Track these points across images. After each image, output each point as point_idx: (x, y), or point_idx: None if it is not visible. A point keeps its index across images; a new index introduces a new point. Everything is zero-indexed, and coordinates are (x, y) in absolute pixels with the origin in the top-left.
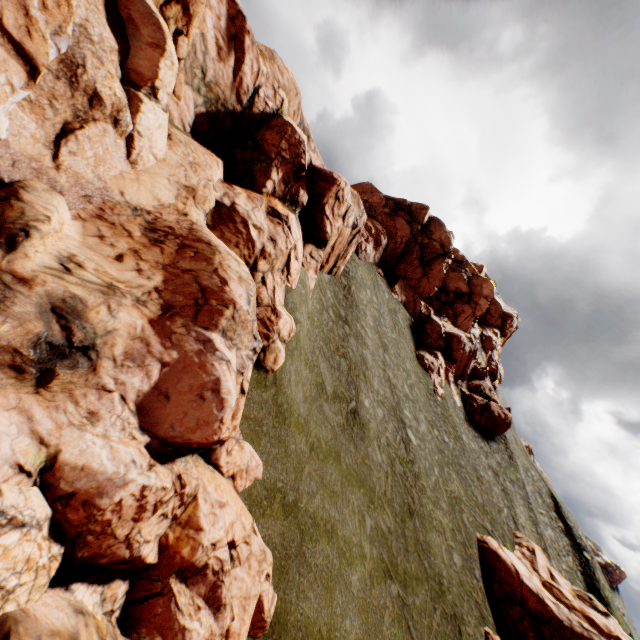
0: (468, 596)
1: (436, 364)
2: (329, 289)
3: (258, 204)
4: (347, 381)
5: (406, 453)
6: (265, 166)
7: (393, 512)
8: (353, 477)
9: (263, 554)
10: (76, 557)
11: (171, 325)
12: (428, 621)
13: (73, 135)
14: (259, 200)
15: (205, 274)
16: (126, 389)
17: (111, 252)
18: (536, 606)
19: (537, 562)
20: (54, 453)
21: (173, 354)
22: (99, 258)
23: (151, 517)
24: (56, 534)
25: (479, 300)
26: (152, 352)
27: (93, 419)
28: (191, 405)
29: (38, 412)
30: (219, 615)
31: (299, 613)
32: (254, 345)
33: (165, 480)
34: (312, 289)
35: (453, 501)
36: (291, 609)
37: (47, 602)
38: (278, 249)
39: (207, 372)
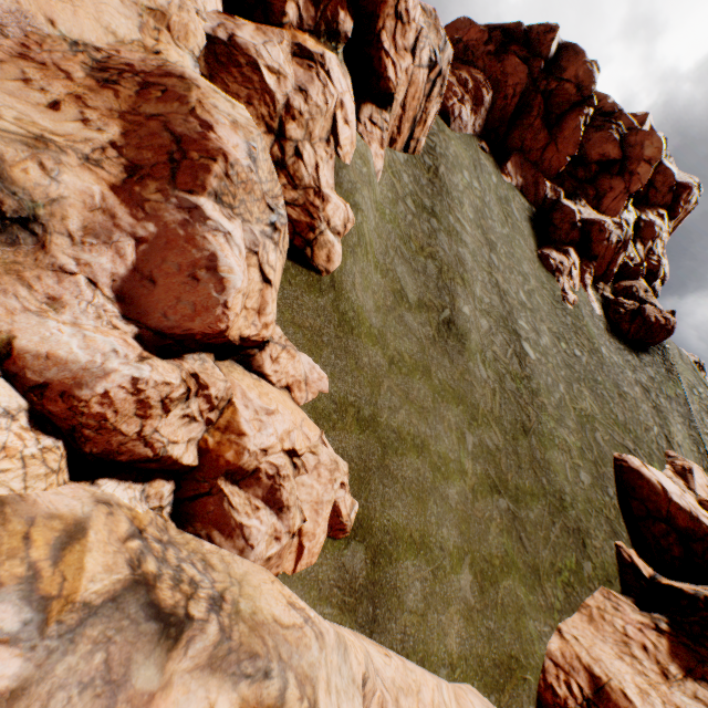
0: (597, 513)
1: (566, 264)
2: (406, 172)
3: (274, 39)
4: (437, 287)
5: (520, 369)
6: None
7: (502, 430)
8: (449, 393)
9: (334, 464)
10: (86, 453)
11: (142, 192)
12: (544, 533)
13: None
14: (276, 34)
15: (178, 118)
16: (94, 272)
17: (42, 99)
18: (686, 524)
19: (694, 481)
20: (7, 340)
21: (149, 227)
22: (25, 107)
23: (164, 416)
24: (44, 427)
25: (637, 167)
26: (120, 226)
27: (56, 306)
28: (183, 289)
29: None
30: (283, 516)
31: (385, 520)
32: (271, 219)
33: (168, 375)
34: (379, 171)
35: (583, 420)
36: (375, 516)
37: (62, 492)
38: (312, 105)
39: (198, 247)
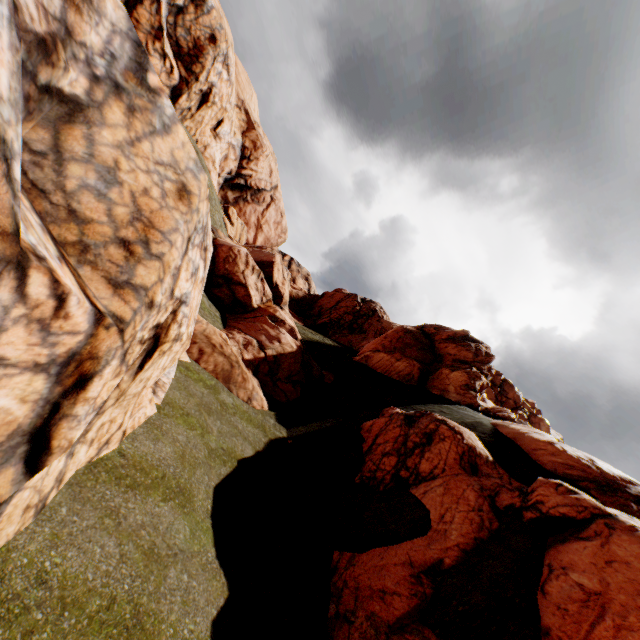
0: None
1: None
2: None
3: None
4: None
5: None
6: None
7: None
8: None
9: None
10: None
11: None
12: None
13: None
14: None
15: None
16: None
17: None
18: None
19: None
20: None
21: None
22: None
23: None
24: None
25: None
26: None
27: None
28: None
29: None
30: None
31: None
32: None
33: None
34: None
35: None
36: None
37: None
38: None
39: None
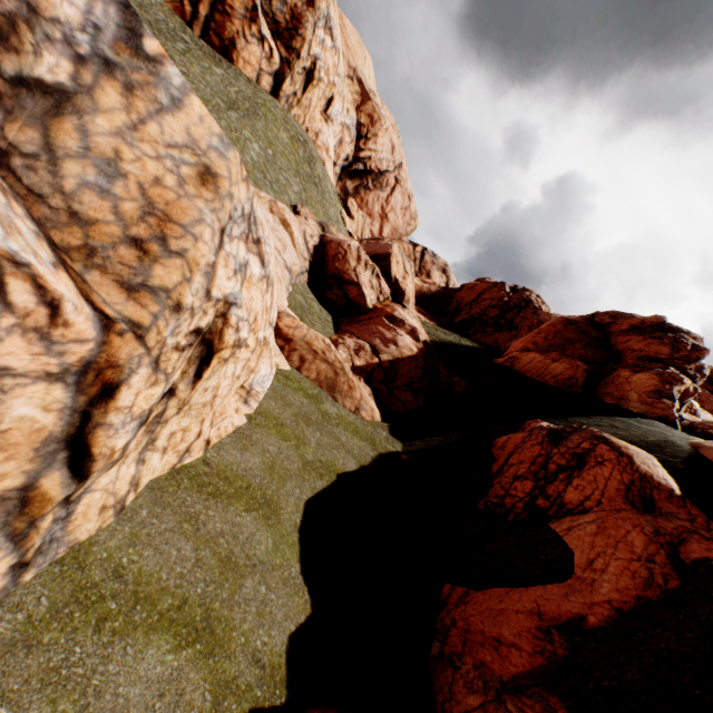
0: None
1: None
2: None
3: None
4: None
5: None
6: None
7: None
8: None
9: None
10: None
11: None
12: None
13: None
14: None
15: None
16: None
17: None
18: None
19: None
20: None
21: None
22: None
23: None
24: None
25: None
26: None
27: None
28: None
29: None
30: None
31: None
32: None
33: None
34: None
35: None
36: None
37: None
38: None
39: None
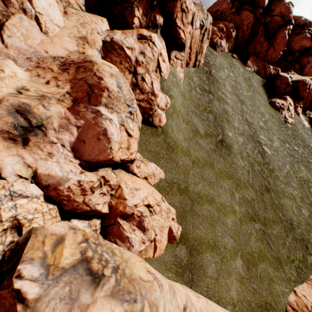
0: None
1: (285, 104)
2: (195, 76)
3: (129, 35)
4: (214, 125)
5: (262, 159)
6: (130, 10)
7: (254, 190)
8: (224, 174)
9: (168, 210)
10: (65, 209)
11: (78, 108)
12: (282, 241)
13: (5, 26)
14: (130, 33)
15: (89, 78)
16: (63, 141)
17: (43, 81)
18: None
19: None
20: (35, 170)
21: (81, 122)
22: (38, 85)
23: (92, 194)
24: (49, 201)
25: None
26: (71, 123)
27: (51, 156)
28: (95, 144)
29: (26, 155)
30: (145, 233)
31: (195, 234)
32: (129, 110)
33: (92, 178)
34: (181, 78)
35: (302, 182)
36: (190, 232)
37: (57, 225)
38: (147, 58)
39: (99, 127)
